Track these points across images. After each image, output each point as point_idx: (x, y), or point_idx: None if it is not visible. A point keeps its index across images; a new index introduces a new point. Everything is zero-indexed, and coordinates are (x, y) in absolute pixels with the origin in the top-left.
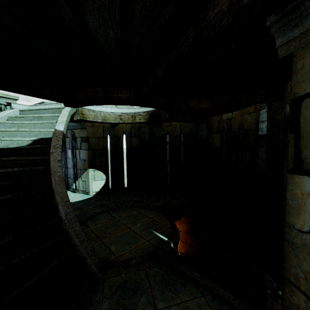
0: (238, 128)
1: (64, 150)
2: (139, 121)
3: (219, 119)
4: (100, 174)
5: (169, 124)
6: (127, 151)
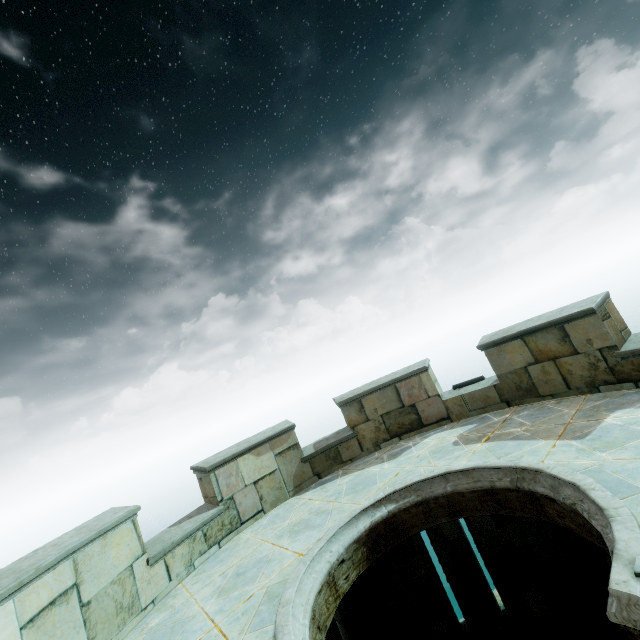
0: None
1: None
2: (349, 585)
3: None
4: None
5: None
6: None
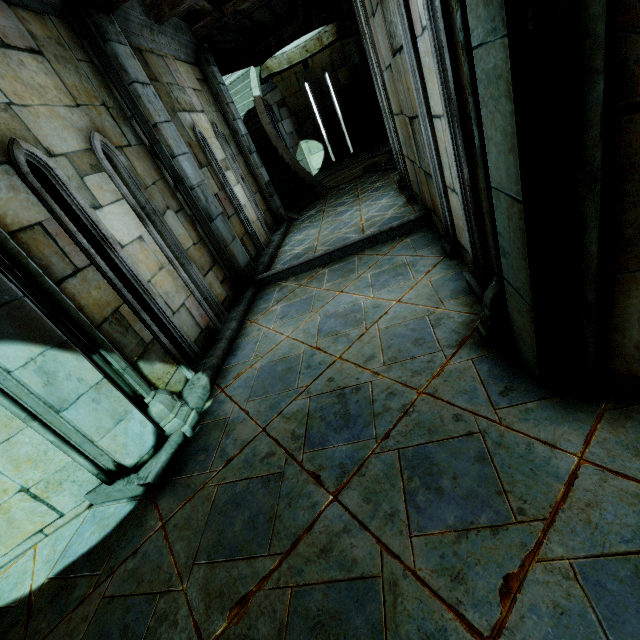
0: None
1: None
2: (328, 43)
3: None
4: (315, 144)
5: None
6: (337, 97)
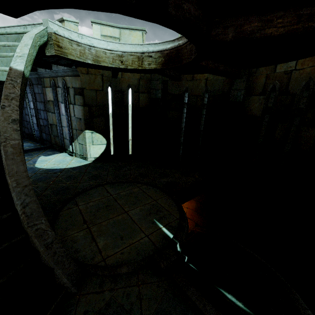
0: (301, 87)
1: (57, 104)
2: (148, 68)
3: (269, 72)
4: (100, 137)
5: (191, 77)
6: (133, 112)
